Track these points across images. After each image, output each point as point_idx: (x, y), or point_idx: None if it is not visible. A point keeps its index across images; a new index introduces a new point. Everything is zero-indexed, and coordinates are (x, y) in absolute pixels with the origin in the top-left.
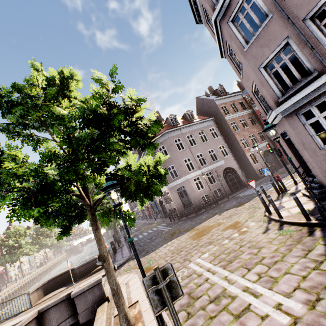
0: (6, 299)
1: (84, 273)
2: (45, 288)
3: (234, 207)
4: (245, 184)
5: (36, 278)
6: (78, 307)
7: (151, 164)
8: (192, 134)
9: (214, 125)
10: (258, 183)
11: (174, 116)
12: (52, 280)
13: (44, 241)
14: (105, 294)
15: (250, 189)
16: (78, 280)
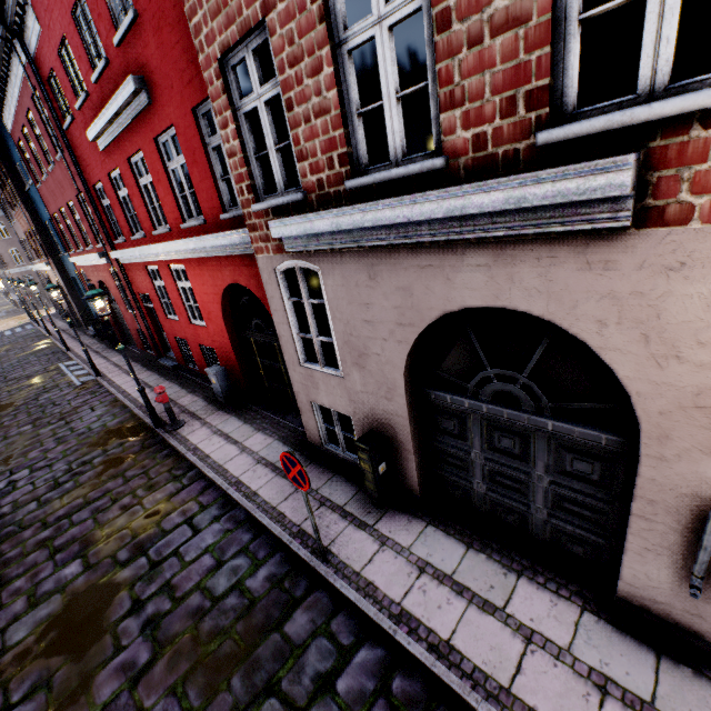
0: None
1: None
2: None
3: None
4: None
5: None
6: None
7: None
8: None
9: None
10: None
11: None
12: None
13: None
14: None
15: None
16: None
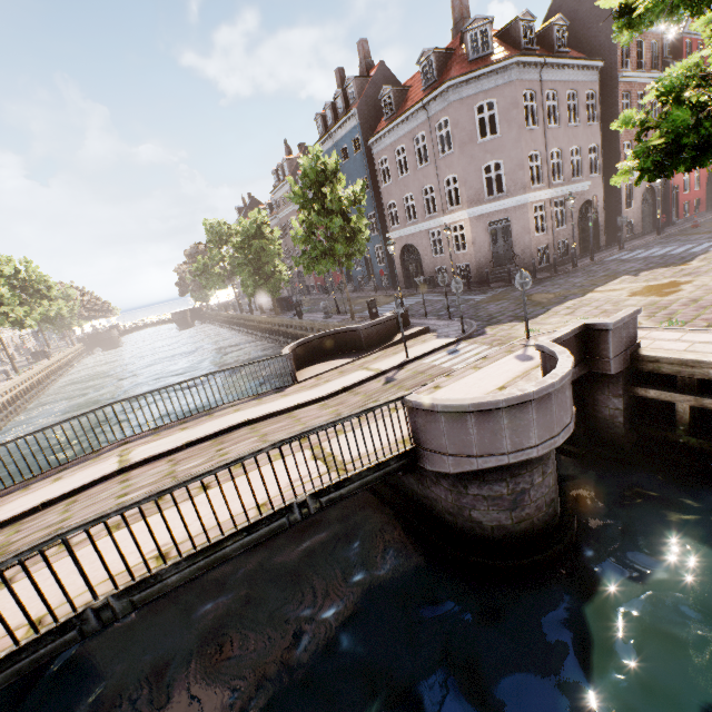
0: (11, 407)
1: (373, 340)
2: (294, 357)
3: (658, 268)
4: (620, 242)
5: (46, 379)
6: (611, 348)
7: None
8: (558, 92)
9: (597, 85)
10: (637, 245)
11: (532, 20)
12: (301, 346)
13: (35, 305)
14: (636, 337)
15: (633, 252)
16: (365, 351)
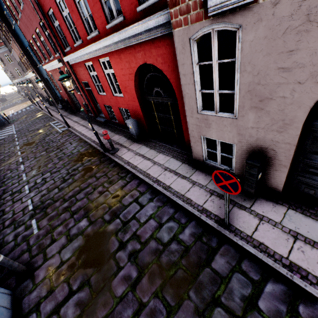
0: None
1: None
2: None
3: None
4: None
5: None
6: None
7: None
8: None
9: None
10: None
11: None
12: None
13: None
14: None
15: None
16: None
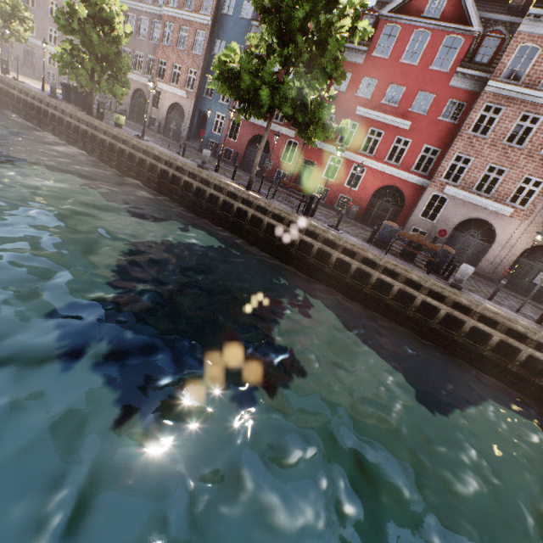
0: None
1: None
2: None
3: None
4: None
5: None
6: None
7: (24, 33)
8: None
9: None
10: None
11: None
12: None
13: None
14: None
15: None
16: None
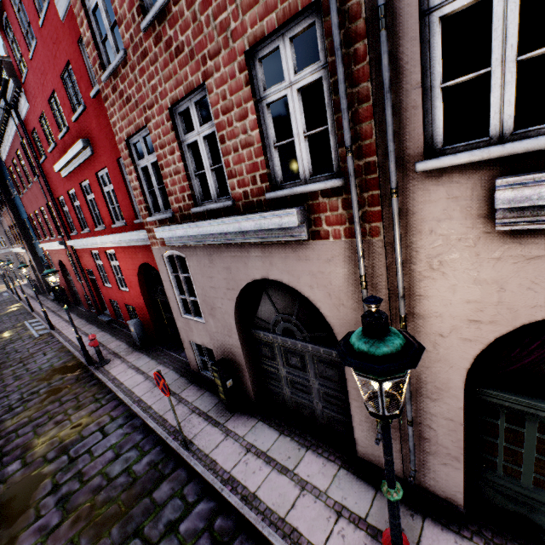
0: None
1: None
2: None
3: None
4: None
5: None
6: None
7: None
8: None
9: None
10: None
11: None
12: None
13: None
14: None
15: None
16: None
